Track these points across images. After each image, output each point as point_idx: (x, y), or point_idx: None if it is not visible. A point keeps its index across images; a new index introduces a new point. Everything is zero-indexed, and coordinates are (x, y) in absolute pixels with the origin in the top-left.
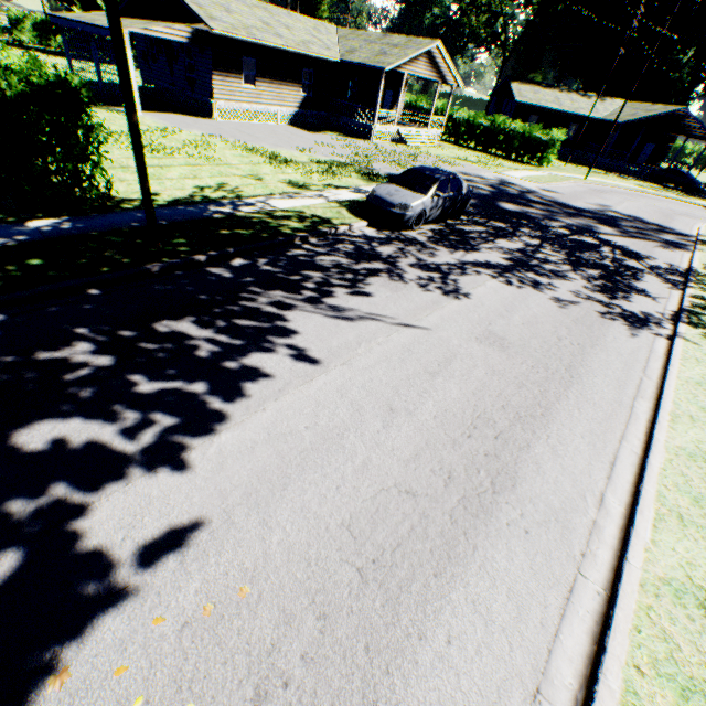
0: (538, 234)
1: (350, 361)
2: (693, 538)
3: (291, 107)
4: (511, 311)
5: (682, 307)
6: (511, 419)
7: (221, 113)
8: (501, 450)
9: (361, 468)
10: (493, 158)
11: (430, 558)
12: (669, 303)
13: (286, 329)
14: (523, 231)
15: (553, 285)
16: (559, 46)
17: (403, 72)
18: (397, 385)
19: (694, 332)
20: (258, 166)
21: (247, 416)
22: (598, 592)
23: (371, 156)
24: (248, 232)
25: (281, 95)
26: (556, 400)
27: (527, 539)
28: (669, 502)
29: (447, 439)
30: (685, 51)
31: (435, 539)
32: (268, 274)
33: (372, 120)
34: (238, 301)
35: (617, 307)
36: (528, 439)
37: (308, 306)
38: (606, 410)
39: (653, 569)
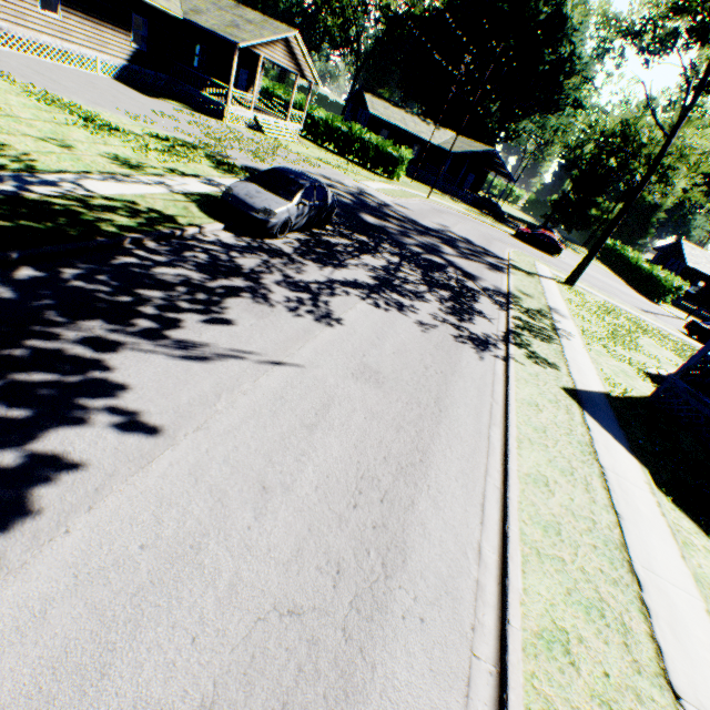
0: (398, 251)
1: (207, 423)
2: (550, 574)
3: (118, 58)
4: (382, 338)
5: (509, 328)
6: (394, 473)
7: (4, 37)
8: (388, 516)
9: (227, 594)
10: (352, 164)
11: (325, 709)
12: (500, 324)
13: (108, 382)
14: (384, 246)
15: (415, 307)
16: (404, 71)
17: (259, 53)
18: (270, 450)
19: (520, 353)
20: (66, 127)
21: (34, 551)
22: (491, 672)
23: (225, 140)
24: (46, 225)
25: (102, 38)
26: (431, 441)
27: (424, 631)
28: (529, 539)
29: (332, 516)
30: (494, 102)
31: (329, 676)
32: (80, 293)
33: (225, 98)
34: (24, 340)
35: (466, 329)
36: (412, 495)
37: (144, 342)
38: (471, 444)
39: (529, 625)
